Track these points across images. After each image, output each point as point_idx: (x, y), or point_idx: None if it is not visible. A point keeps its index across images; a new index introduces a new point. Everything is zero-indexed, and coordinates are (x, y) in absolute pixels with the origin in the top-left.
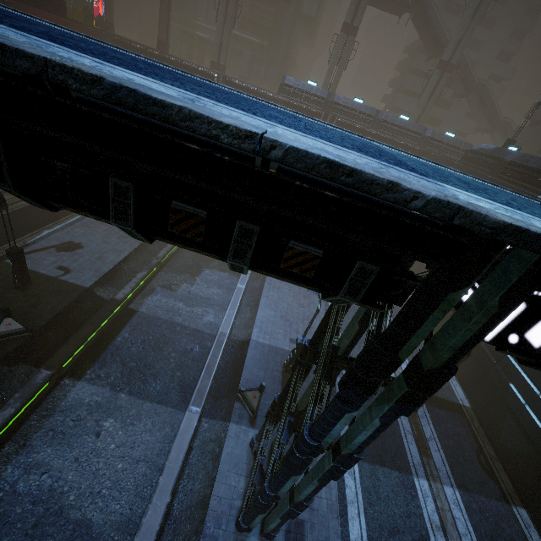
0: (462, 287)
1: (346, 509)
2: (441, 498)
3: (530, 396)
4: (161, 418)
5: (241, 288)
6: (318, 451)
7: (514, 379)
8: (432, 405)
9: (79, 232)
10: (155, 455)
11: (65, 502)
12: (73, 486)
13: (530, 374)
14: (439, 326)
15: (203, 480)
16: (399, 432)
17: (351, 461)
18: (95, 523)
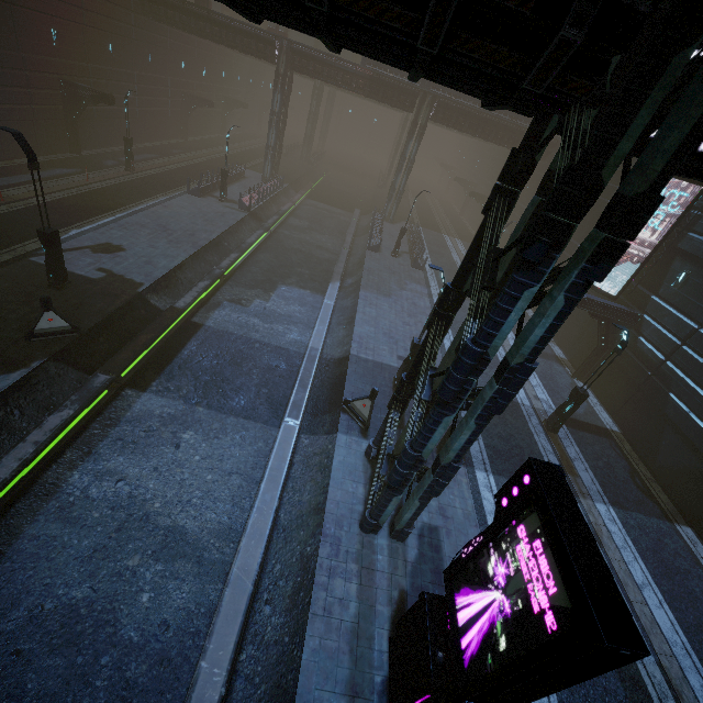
0: (691, 44)
1: (485, 519)
2: (594, 513)
3: (695, 401)
4: (251, 433)
5: (329, 304)
6: (482, 366)
7: (675, 388)
8: (574, 428)
9: (117, 234)
10: (249, 468)
11: (150, 509)
12: (157, 494)
13: (695, 376)
14: (577, 349)
15: (312, 491)
16: (538, 451)
17: (521, 376)
18: (190, 530)
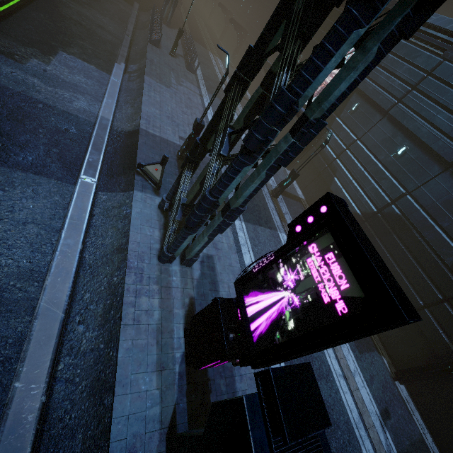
0: None
1: (240, 248)
2: None
3: (346, 182)
4: (45, 187)
5: (116, 82)
6: (289, 117)
7: (338, 174)
8: (285, 196)
9: None
10: (47, 219)
11: None
12: None
13: (349, 168)
14: None
15: (114, 235)
16: (268, 208)
17: (314, 131)
18: None
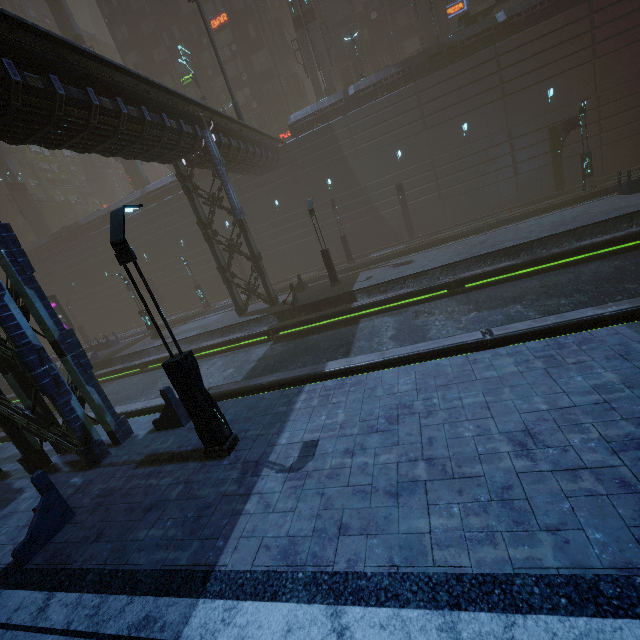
0: None
1: None
2: None
3: None
4: None
5: (476, 335)
6: None
7: None
8: None
9: (431, 253)
10: None
11: None
12: None
13: None
14: None
15: None
16: None
17: None
18: None
